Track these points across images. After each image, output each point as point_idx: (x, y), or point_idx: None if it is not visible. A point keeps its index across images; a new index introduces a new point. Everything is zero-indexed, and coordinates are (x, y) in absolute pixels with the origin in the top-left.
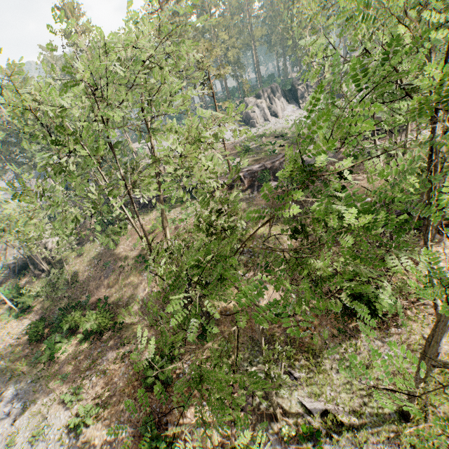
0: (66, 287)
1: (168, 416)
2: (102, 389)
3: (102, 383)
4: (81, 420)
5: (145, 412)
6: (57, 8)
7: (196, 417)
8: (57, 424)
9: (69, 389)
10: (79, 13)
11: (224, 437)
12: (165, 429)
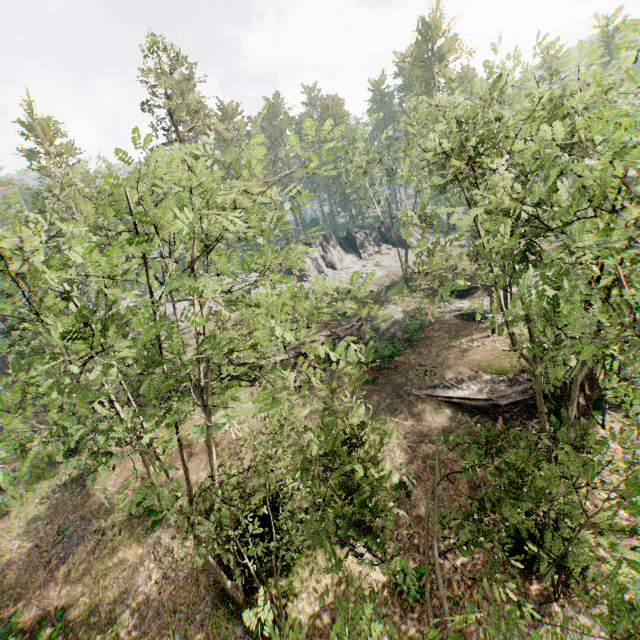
0: None
1: None
2: None
3: None
4: None
5: None
6: (21, 122)
7: None
8: None
9: None
10: (57, 132)
11: None
12: None
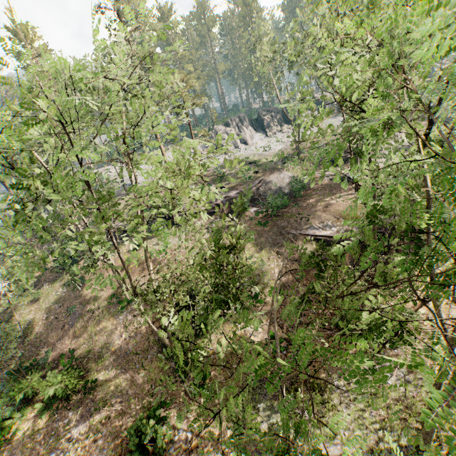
0: (18, 342)
1: None
2: None
3: None
4: None
5: None
6: (7, 28)
7: None
8: None
9: None
10: (34, 36)
11: None
12: None
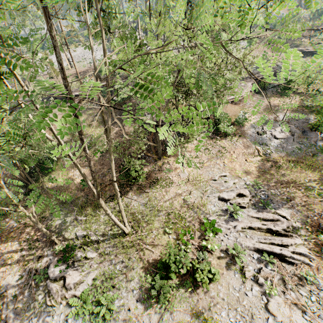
0: None
1: None
2: None
3: None
4: None
5: None
6: None
7: (7, 249)
8: None
9: None
10: None
11: (20, 257)
12: None
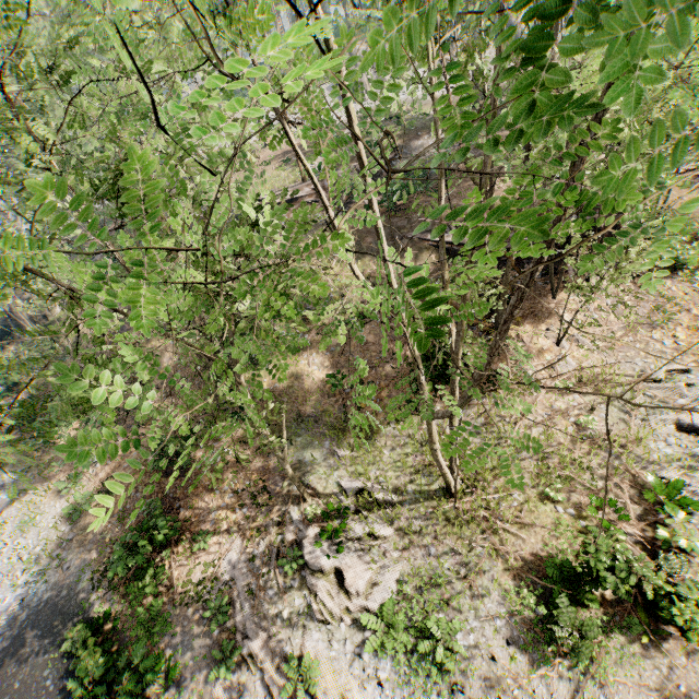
0: (67, 357)
1: (182, 501)
2: (107, 476)
3: (108, 470)
4: (77, 507)
5: (155, 497)
6: None
7: (215, 501)
8: (53, 514)
9: (68, 478)
10: None
11: (242, 519)
12: (176, 513)
